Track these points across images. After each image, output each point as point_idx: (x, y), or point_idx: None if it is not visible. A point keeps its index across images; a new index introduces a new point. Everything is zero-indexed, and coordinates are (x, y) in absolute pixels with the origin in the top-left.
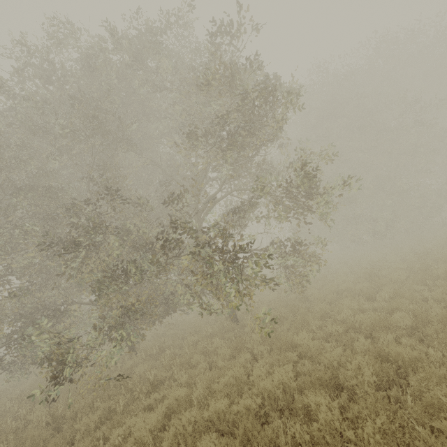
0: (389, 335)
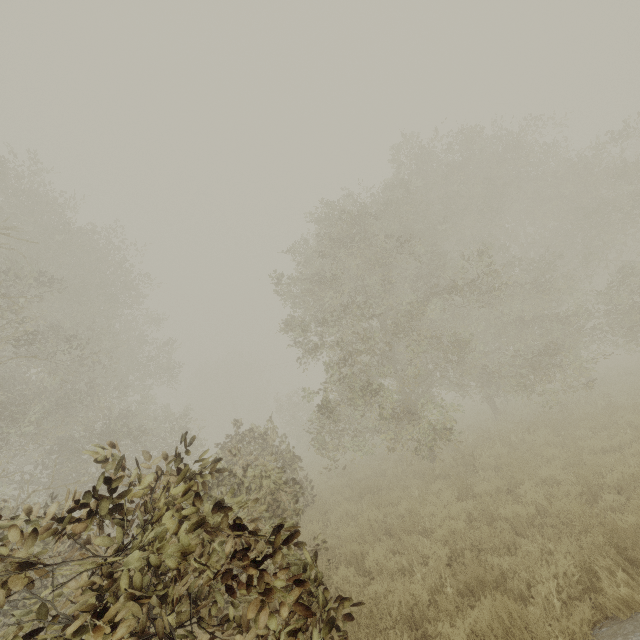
0: None
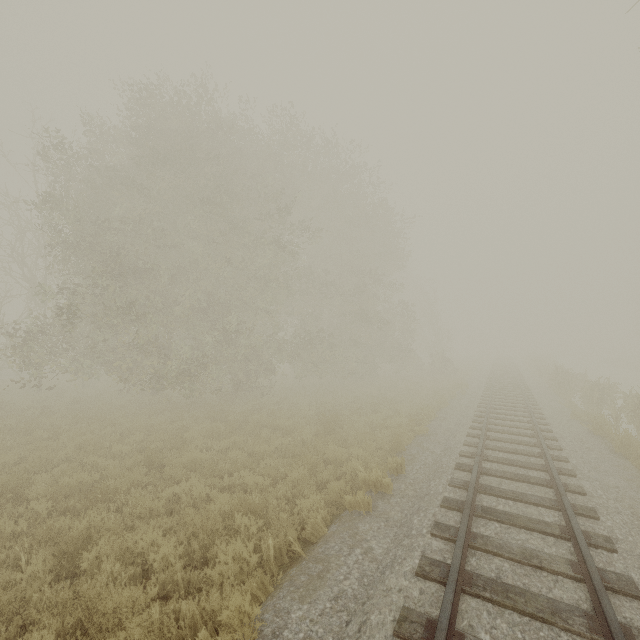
0: None
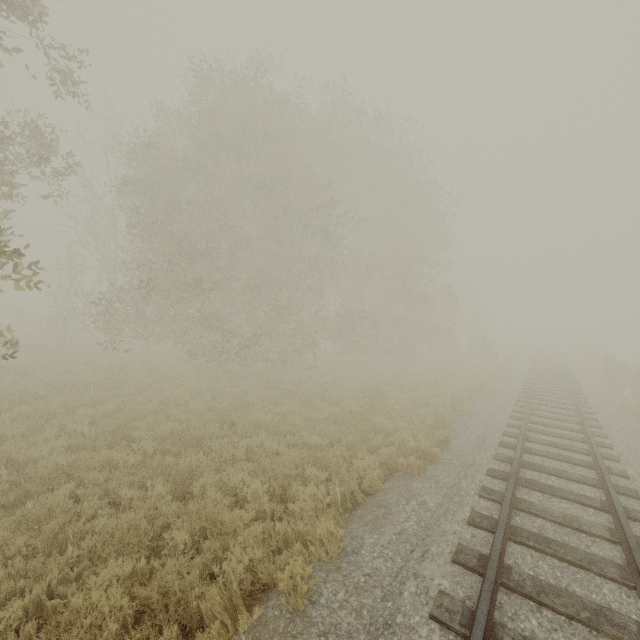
0: None
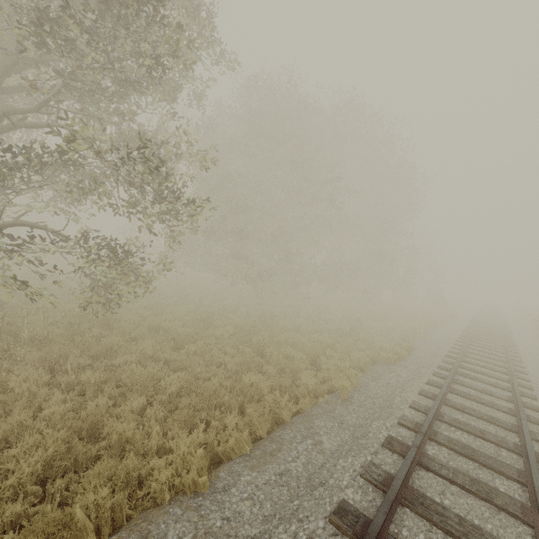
0: (137, 400)
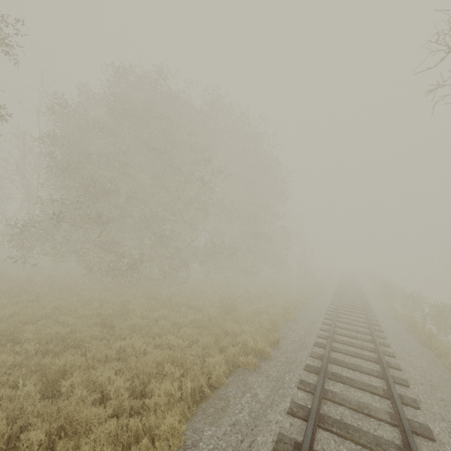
0: None
